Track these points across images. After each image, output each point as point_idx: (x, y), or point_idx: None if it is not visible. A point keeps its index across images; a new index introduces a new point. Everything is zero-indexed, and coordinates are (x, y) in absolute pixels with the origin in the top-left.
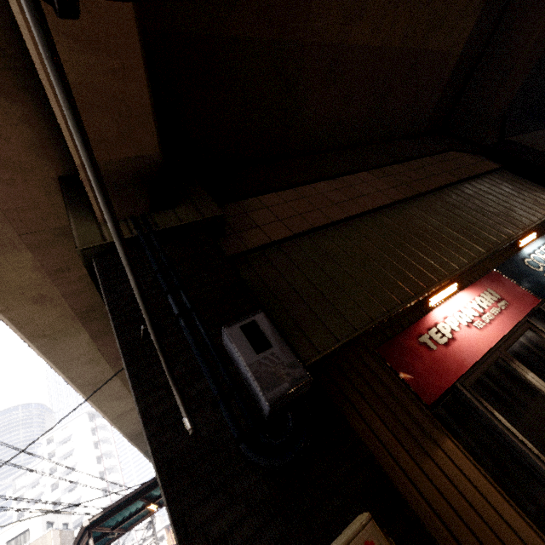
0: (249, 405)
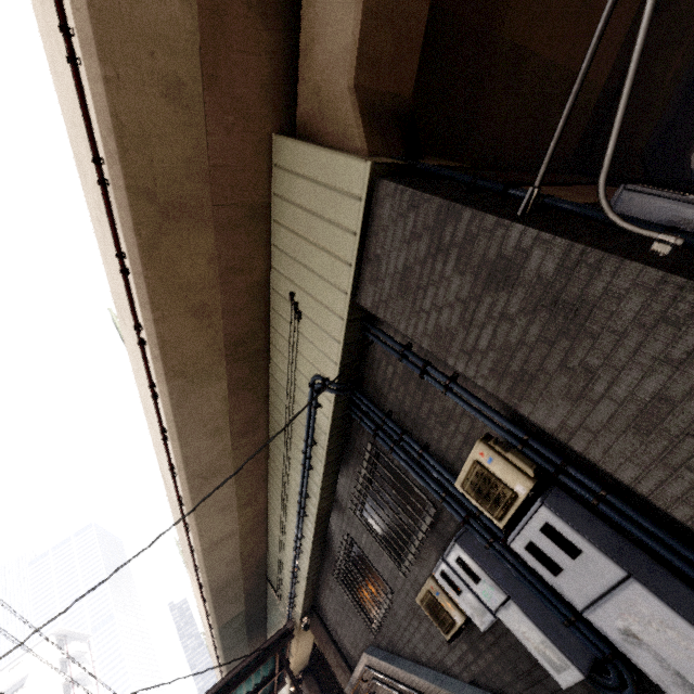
0: (687, 252)
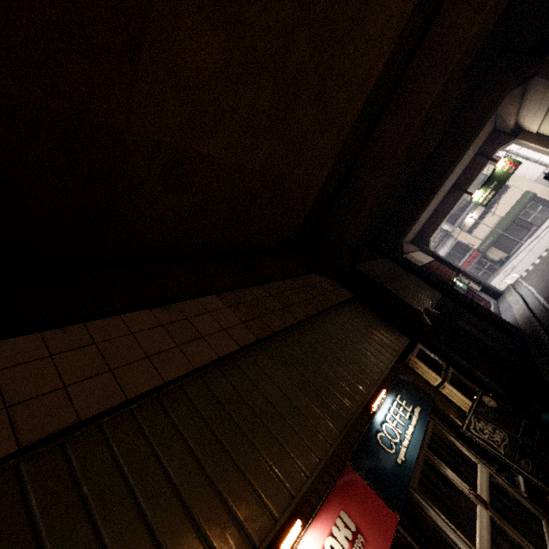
0: None
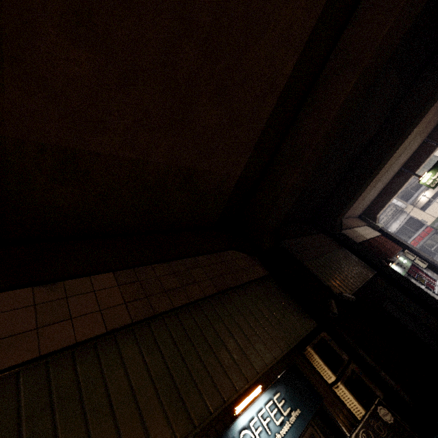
0: None
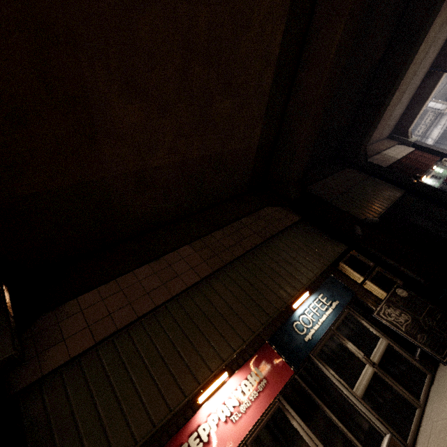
0: None
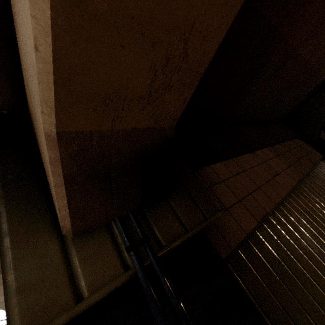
0: None
